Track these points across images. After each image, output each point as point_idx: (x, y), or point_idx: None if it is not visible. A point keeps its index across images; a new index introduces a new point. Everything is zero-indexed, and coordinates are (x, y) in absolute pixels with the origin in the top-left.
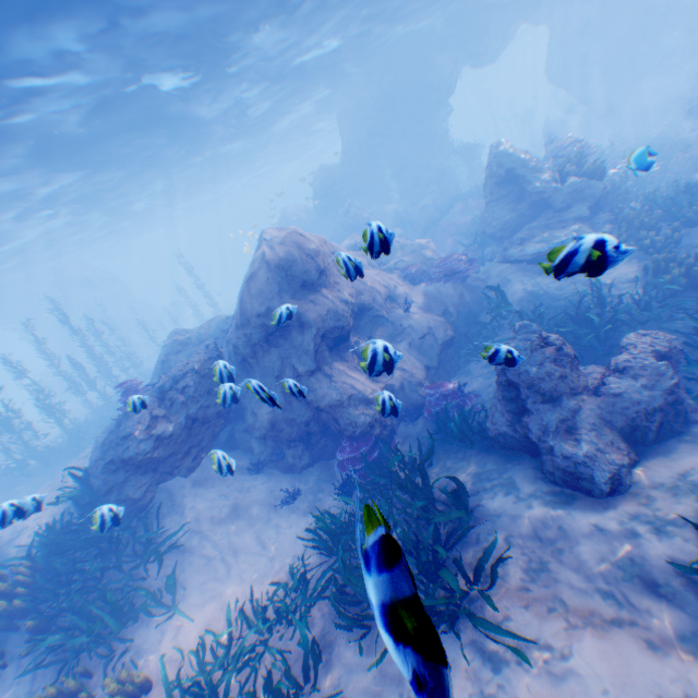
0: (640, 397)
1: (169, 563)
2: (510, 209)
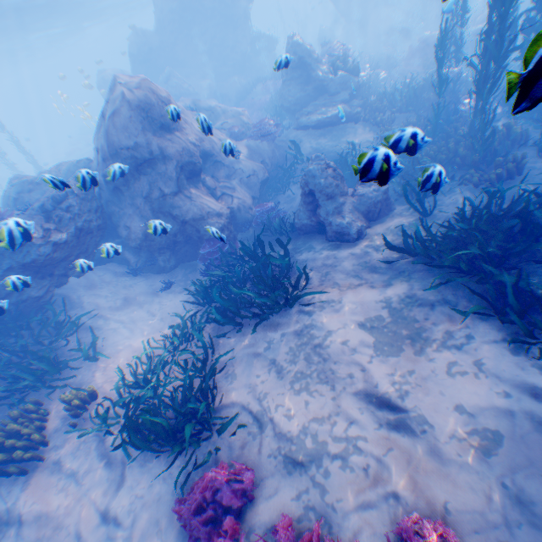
0: (372, 196)
1: (82, 335)
2: (301, 90)
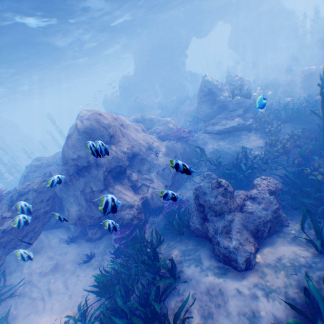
0: (261, 214)
1: (8, 304)
2: (209, 107)
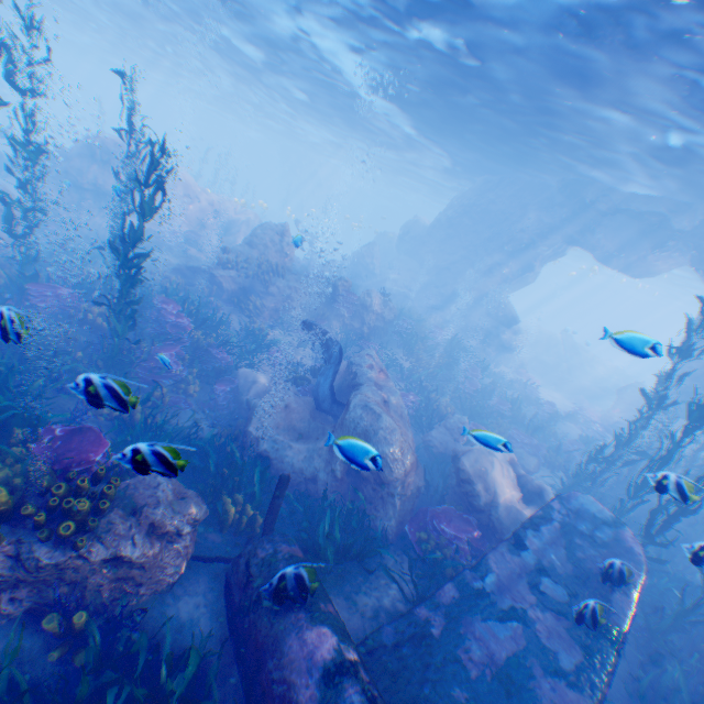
0: None
1: None
2: None
